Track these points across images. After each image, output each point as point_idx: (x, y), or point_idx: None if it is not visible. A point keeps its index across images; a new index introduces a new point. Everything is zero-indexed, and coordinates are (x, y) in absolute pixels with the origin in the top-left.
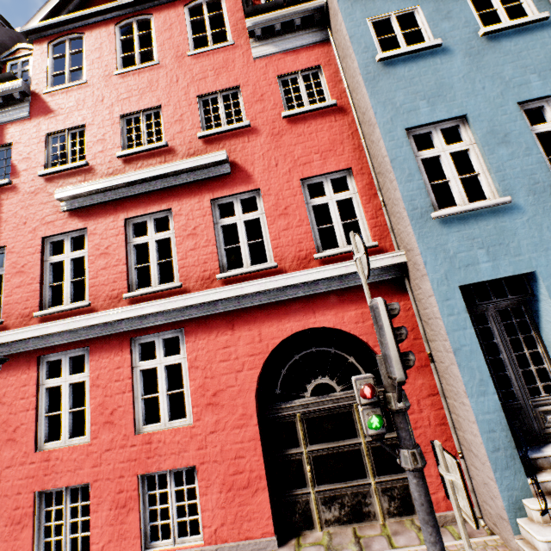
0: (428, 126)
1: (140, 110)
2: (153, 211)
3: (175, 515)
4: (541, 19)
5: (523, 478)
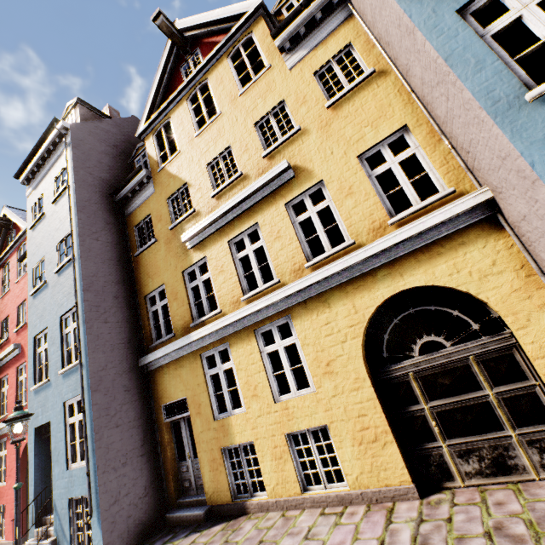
0: (42, 333)
1: (6, 317)
2: (5, 375)
3: (4, 525)
4: (70, 259)
5: (34, 528)
